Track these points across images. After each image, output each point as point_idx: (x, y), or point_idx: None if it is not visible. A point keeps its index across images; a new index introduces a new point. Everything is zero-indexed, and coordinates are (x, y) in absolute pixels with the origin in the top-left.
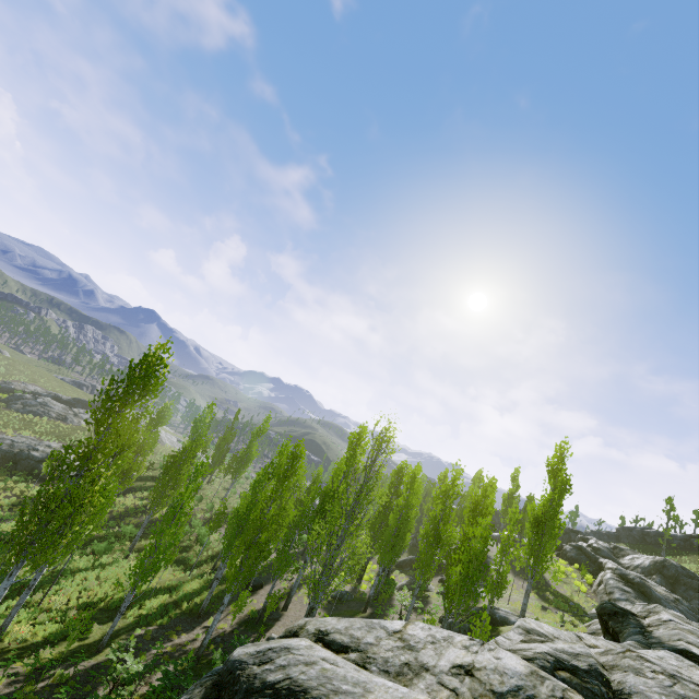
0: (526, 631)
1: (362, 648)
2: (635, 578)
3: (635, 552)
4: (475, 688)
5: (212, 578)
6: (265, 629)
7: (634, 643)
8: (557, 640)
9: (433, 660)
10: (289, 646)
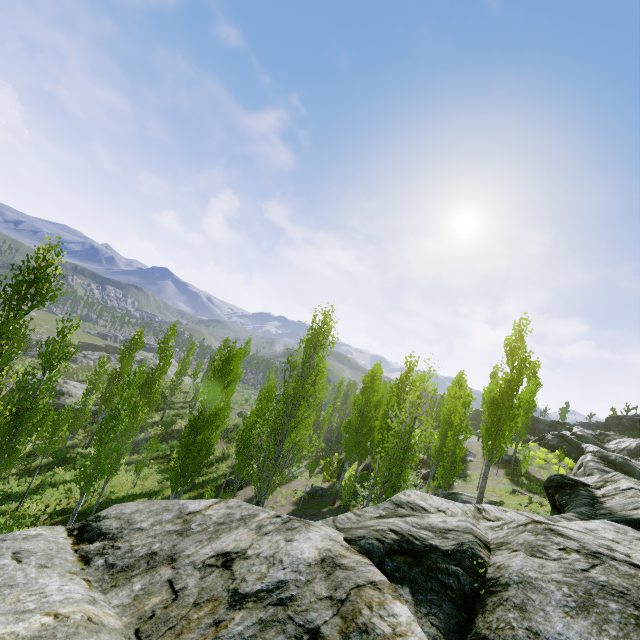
0: (397, 505)
1: (120, 535)
2: (617, 459)
3: (621, 436)
4: (213, 588)
5: (195, 483)
6: None
7: (570, 516)
8: (440, 514)
9: (196, 547)
10: (3, 536)
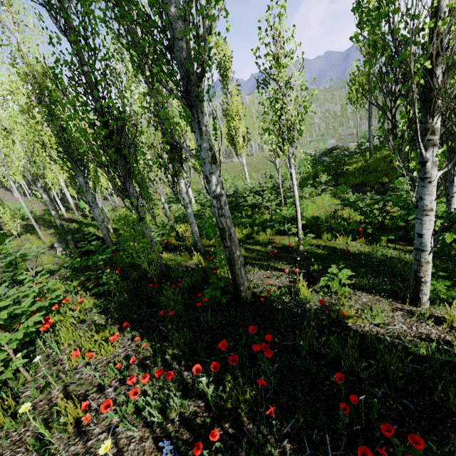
0: None
1: None
2: None
3: None
4: None
5: None
6: None
7: None
8: None
9: None
10: None
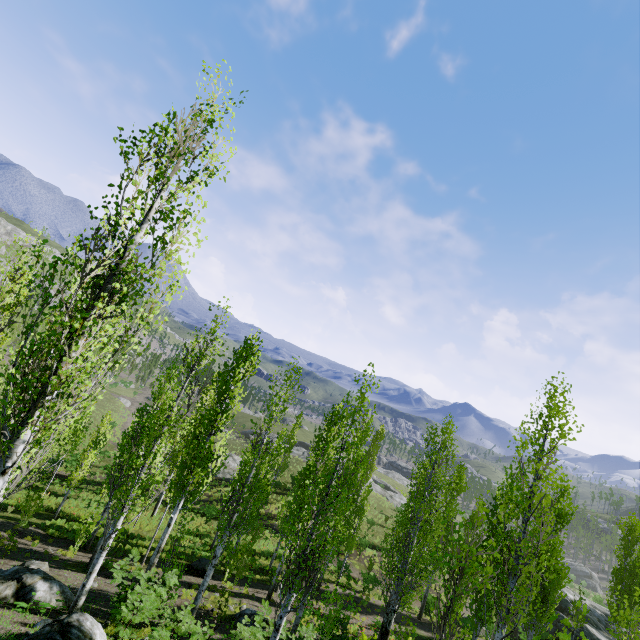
0: None
1: None
2: None
3: None
4: None
5: (190, 553)
6: (73, 570)
7: None
8: None
9: None
10: None
